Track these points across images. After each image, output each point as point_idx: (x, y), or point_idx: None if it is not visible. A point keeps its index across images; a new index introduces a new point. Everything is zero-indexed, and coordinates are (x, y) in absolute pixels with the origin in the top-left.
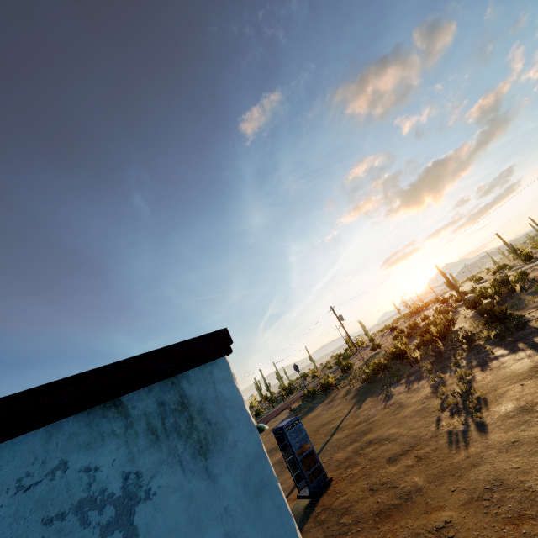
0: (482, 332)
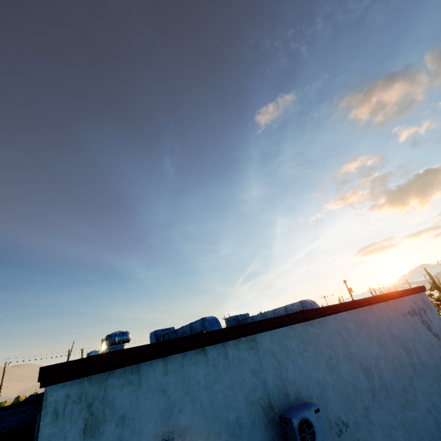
0: None
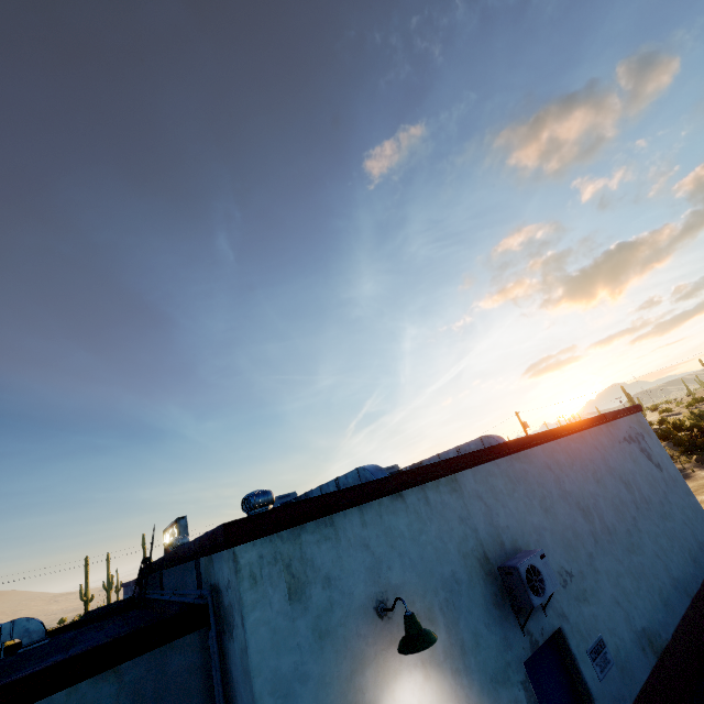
0: (679, 458)
